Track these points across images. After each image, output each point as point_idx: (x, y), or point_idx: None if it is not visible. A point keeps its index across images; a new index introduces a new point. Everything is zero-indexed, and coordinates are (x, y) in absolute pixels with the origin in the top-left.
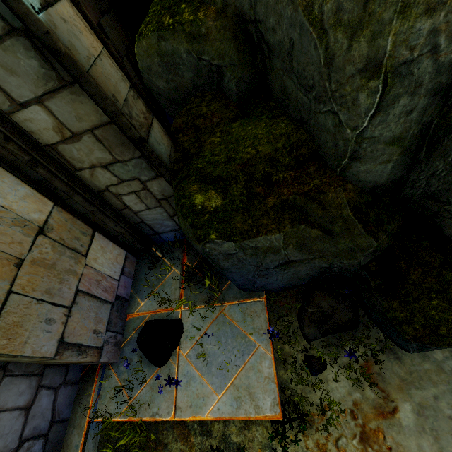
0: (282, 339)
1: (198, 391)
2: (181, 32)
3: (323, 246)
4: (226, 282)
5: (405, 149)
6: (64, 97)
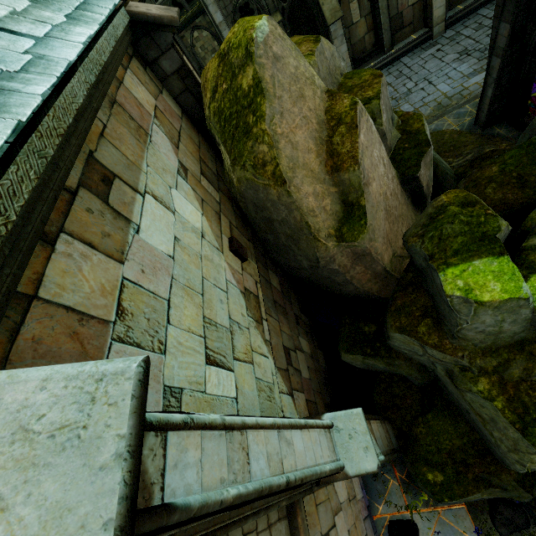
0: (483, 532)
1: None
2: (380, 360)
3: (502, 494)
4: None
5: None
6: None
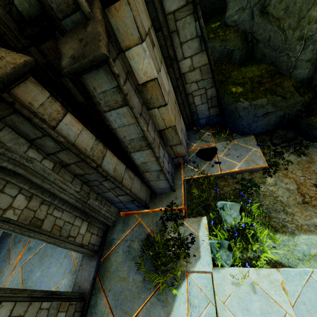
0: (262, 149)
1: (229, 164)
2: (218, 39)
3: (282, 104)
4: (233, 134)
5: (312, 63)
6: (199, 55)
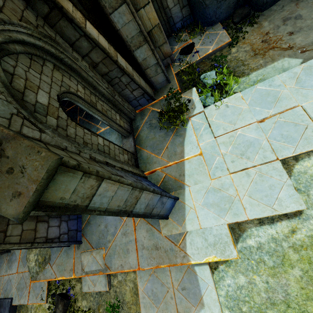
0: (227, 31)
1: (205, 50)
2: None
3: None
4: (204, 28)
5: None
6: None
